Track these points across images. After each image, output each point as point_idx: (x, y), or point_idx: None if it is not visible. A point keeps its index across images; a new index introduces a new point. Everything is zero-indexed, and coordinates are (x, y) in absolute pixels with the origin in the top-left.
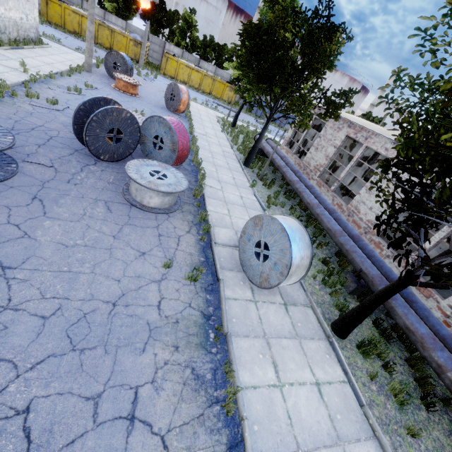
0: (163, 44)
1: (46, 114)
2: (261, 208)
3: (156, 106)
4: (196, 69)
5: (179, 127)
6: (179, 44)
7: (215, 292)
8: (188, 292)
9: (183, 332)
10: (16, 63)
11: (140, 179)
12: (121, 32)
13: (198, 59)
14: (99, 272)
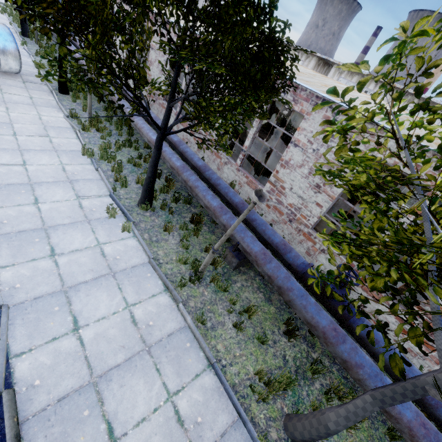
0: None
1: None
2: (29, 55)
3: None
4: None
5: None
6: None
7: None
8: None
9: None
10: None
11: None
12: None
13: None
14: None
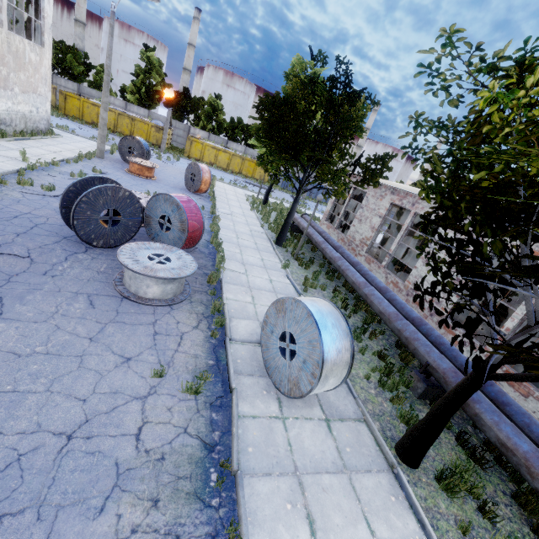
0: (188, 128)
1: (38, 200)
2: (296, 293)
3: (174, 188)
4: (223, 150)
5: (188, 204)
6: (204, 127)
7: (226, 407)
8: (186, 410)
9: (170, 475)
10: (17, 153)
11: (133, 264)
12: (142, 120)
13: (226, 140)
14: (58, 389)
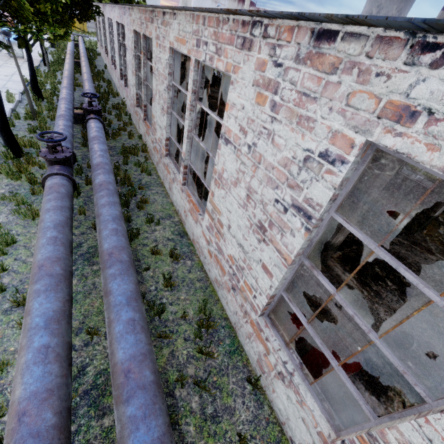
0: None
1: None
2: None
3: None
4: None
5: None
6: None
7: None
8: None
9: None
10: None
11: None
12: None
13: None
14: None
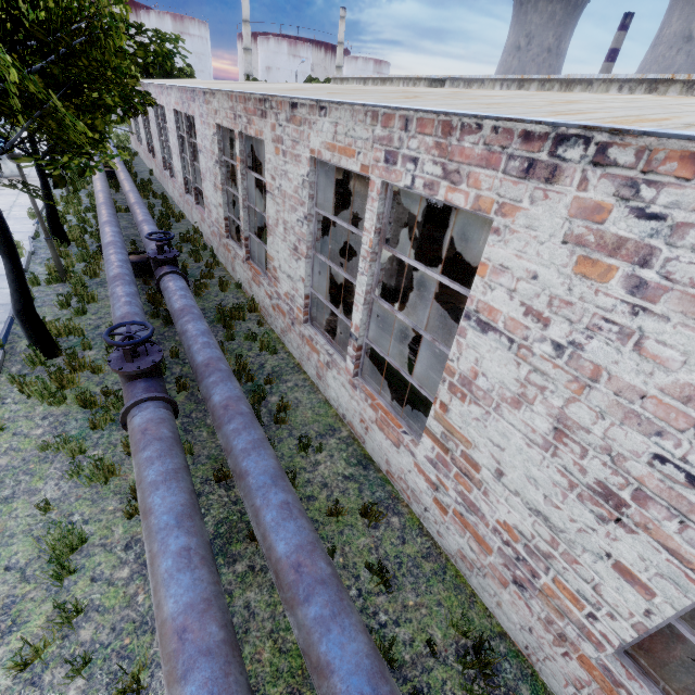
0: None
1: None
2: None
3: None
4: None
5: None
6: None
7: None
8: None
9: None
10: None
11: None
12: None
13: None
14: None
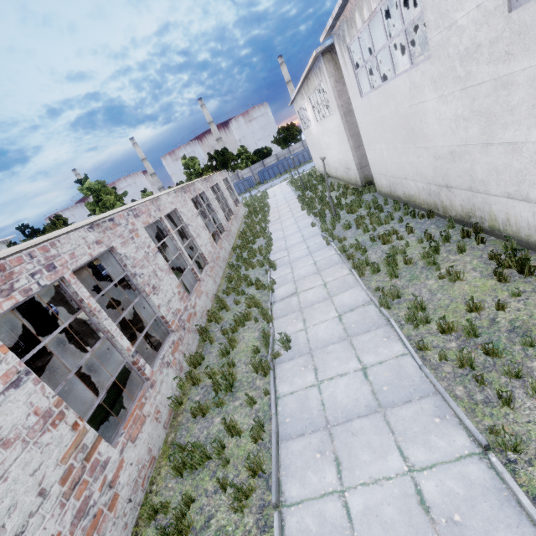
0: None
1: None
2: None
3: None
4: None
5: None
6: None
7: None
8: None
9: None
10: None
11: None
12: None
13: None
14: None
